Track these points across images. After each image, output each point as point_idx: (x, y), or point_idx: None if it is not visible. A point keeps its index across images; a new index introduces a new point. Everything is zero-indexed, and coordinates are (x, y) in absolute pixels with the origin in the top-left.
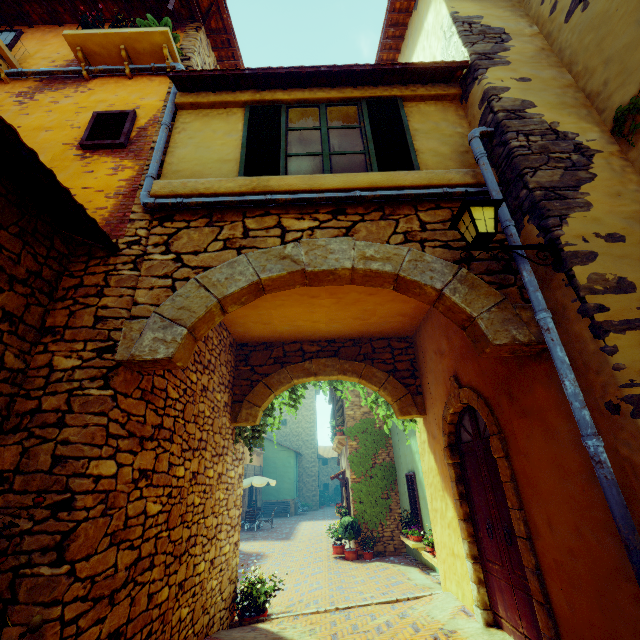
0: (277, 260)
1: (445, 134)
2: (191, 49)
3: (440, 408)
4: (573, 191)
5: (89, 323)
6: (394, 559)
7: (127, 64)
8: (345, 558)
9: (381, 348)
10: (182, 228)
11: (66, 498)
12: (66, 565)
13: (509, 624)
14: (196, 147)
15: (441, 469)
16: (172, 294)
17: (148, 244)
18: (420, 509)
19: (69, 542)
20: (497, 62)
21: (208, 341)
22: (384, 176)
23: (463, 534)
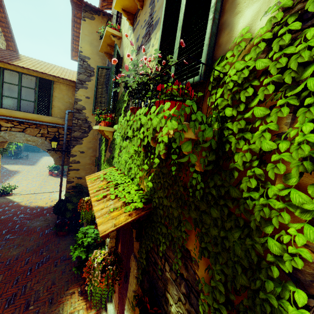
0: None
1: (65, 101)
2: None
3: None
4: (81, 139)
5: None
6: None
7: None
8: (52, 175)
9: None
10: None
11: None
12: None
13: None
14: None
15: None
16: None
17: None
18: None
19: None
20: (84, 86)
21: None
22: (37, 116)
23: None
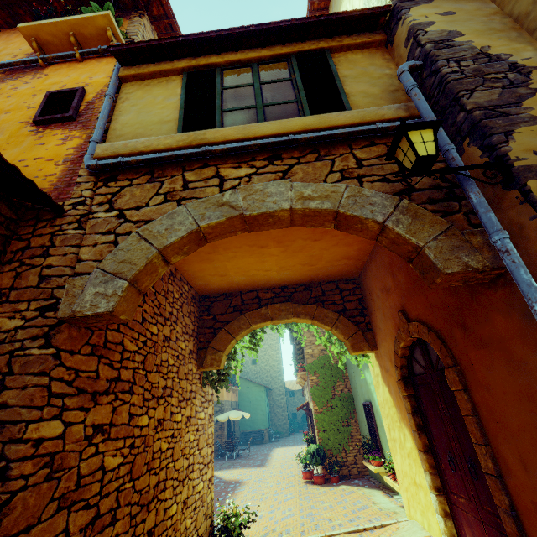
0: (215, 207)
1: (374, 77)
2: (135, 32)
3: (390, 343)
4: (515, 107)
5: (33, 283)
6: (358, 482)
7: (76, 49)
8: (314, 482)
9: (330, 290)
10: (125, 186)
11: (0, 467)
12: None
13: None
14: (138, 113)
15: (396, 401)
16: (114, 249)
17: (93, 204)
18: (379, 436)
19: (1, 517)
20: (419, 2)
21: (168, 295)
22: (316, 119)
23: (424, 465)
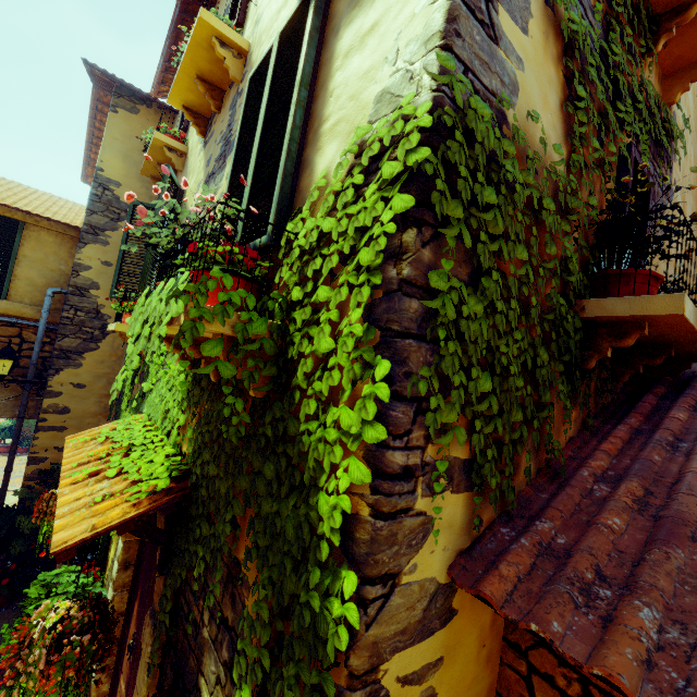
0: None
1: (49, 268)
2: None
3: None
4: (78, 355)
5: None
6: None
7: None
8: None
9: None
10: None
11: None
12: None
13: None
14: None
15: None
16: None
17: None
18: None
19: None
20: (99, 240)
21: None
22: None
23: None
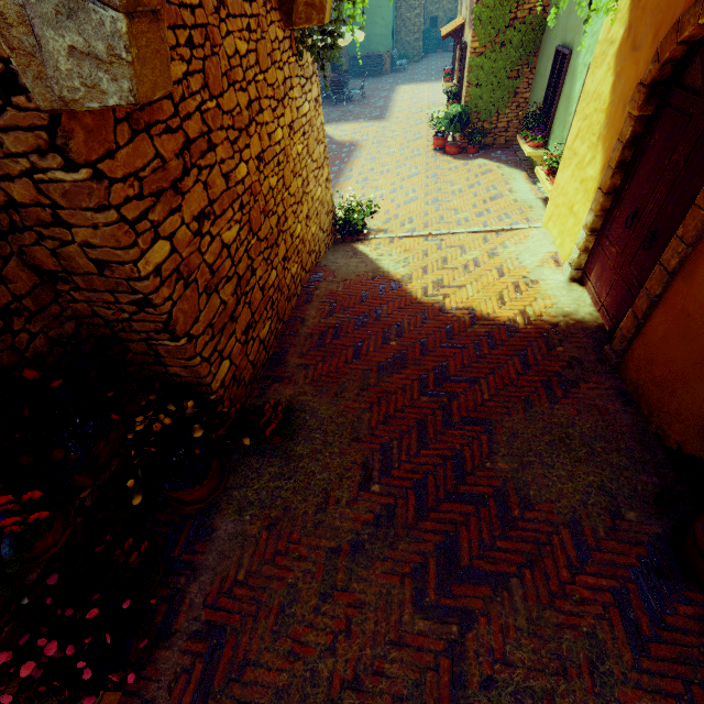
0: None
1: None
2: None
3: None
4: None
5: None
6: (501, 155)
7: None
8: (446, 152)
9: None
10: None
11: (141, 298)
12: (183, 339)
13: (593, 289)
14: None
15: (614, 109)
16: None
17: None
18: (556, 109)
19: (173, 327)
20: None
21: None
22: None
23: (594, 206)
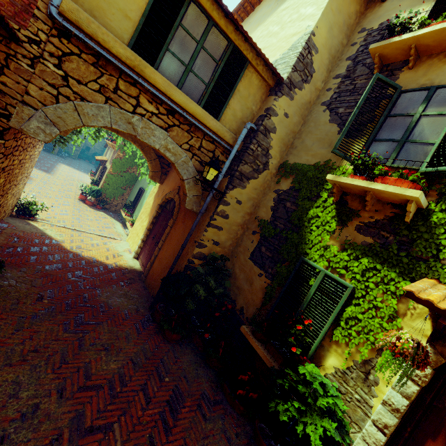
0: (125, 122)
1: (247, 105)
2: None
3: (168, 190)
4: (247, 180)
5: None
6: (112, 214)
7: None
8: (85, 203)
9: None
10: (75, 54)
11: None
12: None
13: (141, 260)
14: None
15: (153, 208)
16: (55, 102)
17: (45, 49)
18: (137, 205)
19: None
20: (290, 94)
21: None
22: (202, 113)
23: (144, 233)
